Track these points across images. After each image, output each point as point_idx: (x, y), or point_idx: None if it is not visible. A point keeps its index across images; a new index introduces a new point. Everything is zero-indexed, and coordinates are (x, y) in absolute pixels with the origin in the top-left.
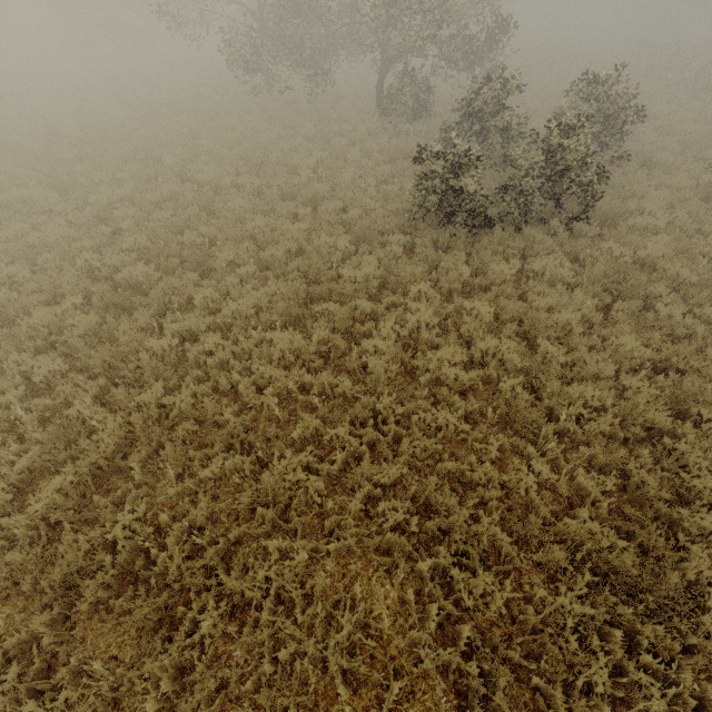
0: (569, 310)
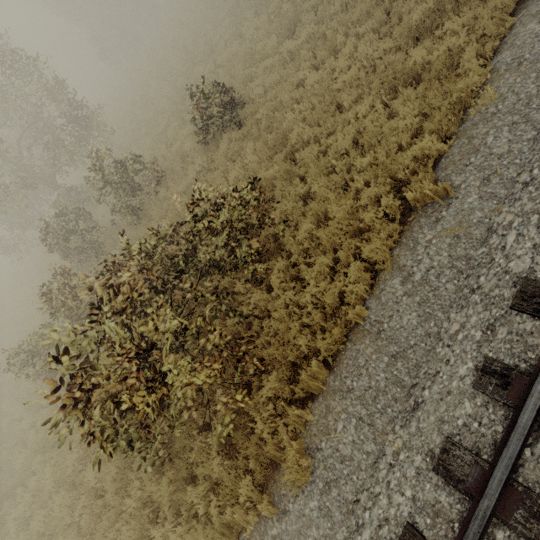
0: (74, 454)
